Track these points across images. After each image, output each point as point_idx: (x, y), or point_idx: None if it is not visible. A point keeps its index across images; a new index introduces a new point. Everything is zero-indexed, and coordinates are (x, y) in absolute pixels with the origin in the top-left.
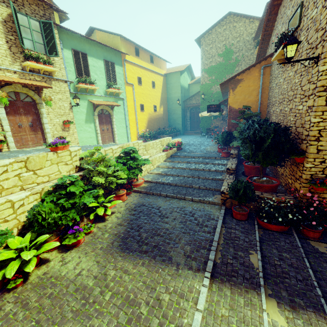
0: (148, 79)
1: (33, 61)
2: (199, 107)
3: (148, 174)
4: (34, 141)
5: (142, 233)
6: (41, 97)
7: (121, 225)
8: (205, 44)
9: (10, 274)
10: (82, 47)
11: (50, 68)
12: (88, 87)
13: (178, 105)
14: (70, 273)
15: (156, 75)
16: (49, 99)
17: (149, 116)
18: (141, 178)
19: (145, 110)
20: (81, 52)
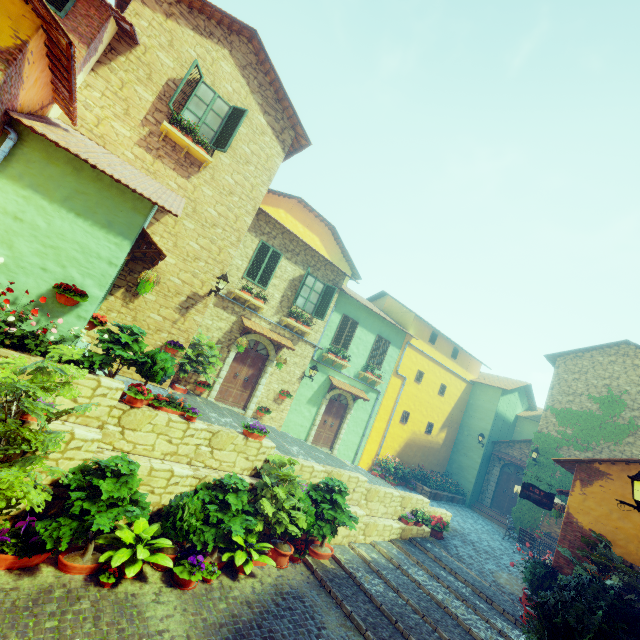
0: (435, 379)
1: (295, 317)
2: (524, 469)
3: (347, 546)
4: (236, 398)
5: None
6: (276, 354)
7: (250, 606)
8: (565, 368)
9: (116, 563)
10: (357, 314)
11: (307, 329)
12: (337, 361)
13: (478, 443)
14: (154, 621)
15: (453, 377)
16: (284, 361)
17: (413, 436)
18: (331, 544)
19: (409, 422)
20: (352, 320)
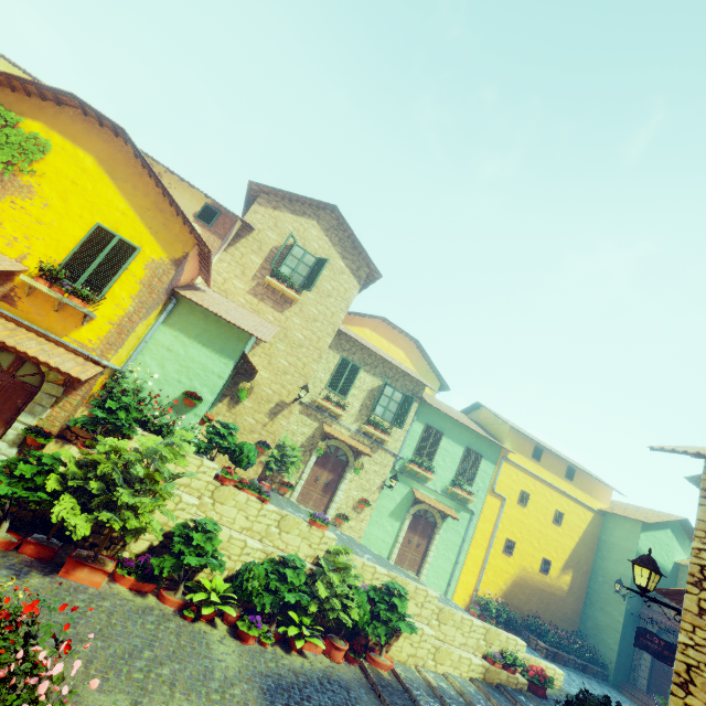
0: (547, 503)
1: (374, 425)
2: None
3: (413, 668)
4: (316, 502)
5: (301, 705)
6: (356, 461)
7: (296, 674)
8: None
9: (196, 599)
10: (442, 424)
11: (385, 437)
12: (421, 472)
13: (617, 594)
14: (216, 652)
15: (572, 503)
16: (361, 467)
17: (523, 573)
18: (394, 660)
19: (515, 554)
20: (436, 430)
